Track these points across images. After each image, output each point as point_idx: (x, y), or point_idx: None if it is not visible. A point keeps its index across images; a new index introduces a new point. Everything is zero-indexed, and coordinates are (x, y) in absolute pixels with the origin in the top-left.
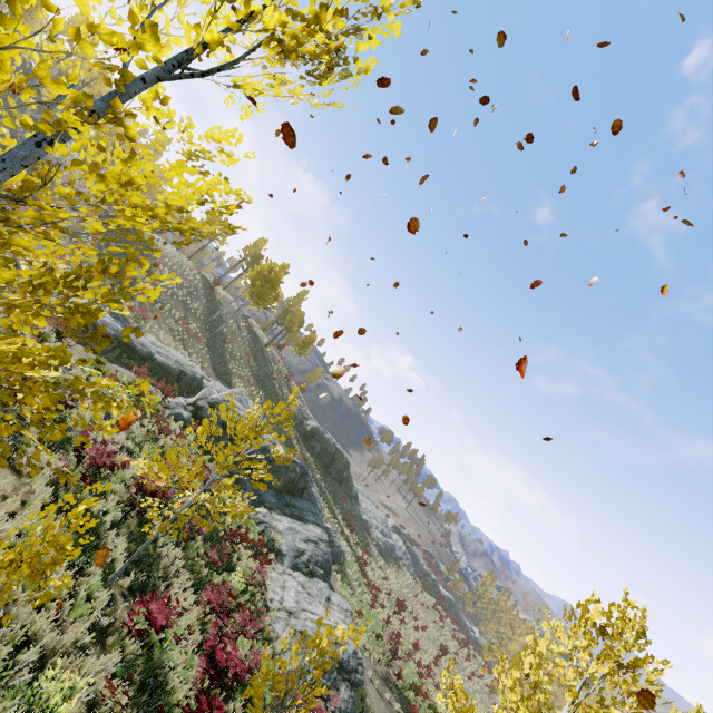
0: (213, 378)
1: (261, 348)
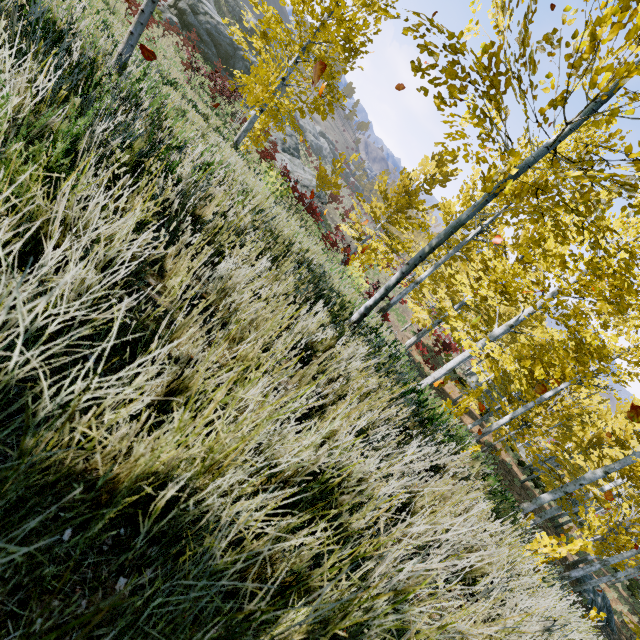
0: None
1: None
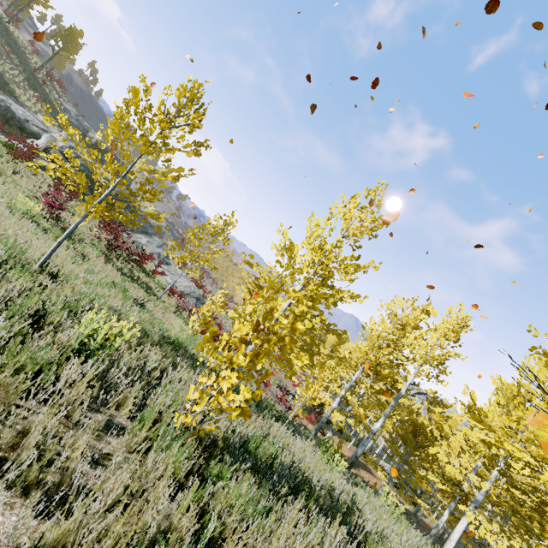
0: (1, 93)
1: (5, 28)
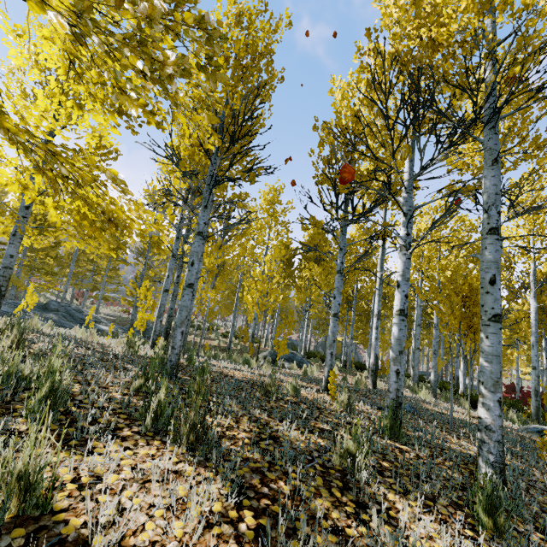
0: None
1: None
